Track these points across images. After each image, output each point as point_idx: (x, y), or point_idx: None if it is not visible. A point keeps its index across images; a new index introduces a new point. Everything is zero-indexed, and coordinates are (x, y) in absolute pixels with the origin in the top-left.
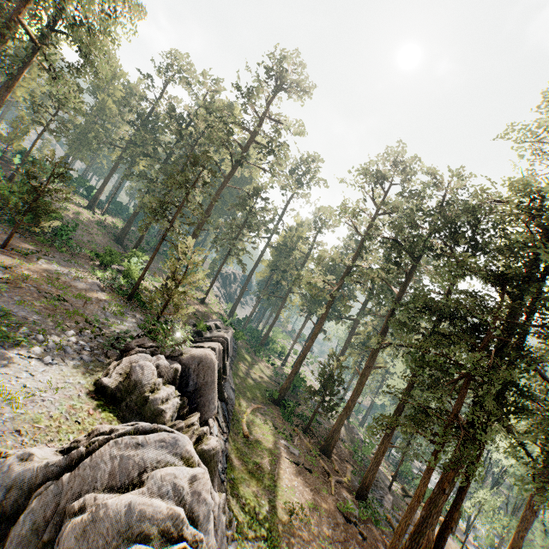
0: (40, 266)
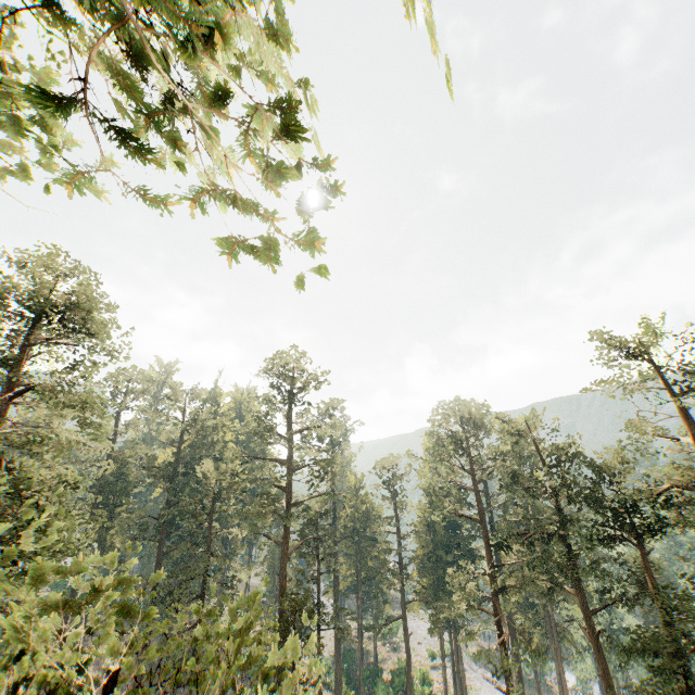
0: None
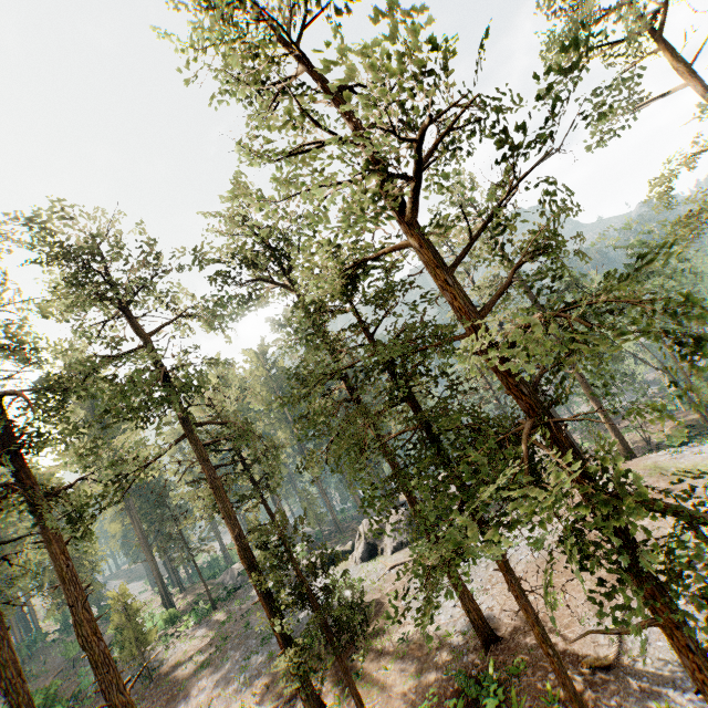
0: (176, 657)
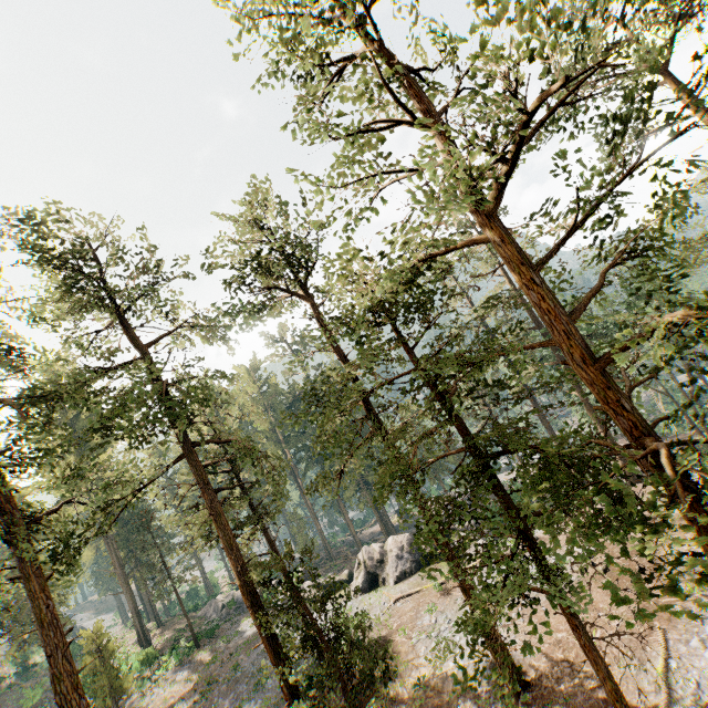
0: (155, 704)
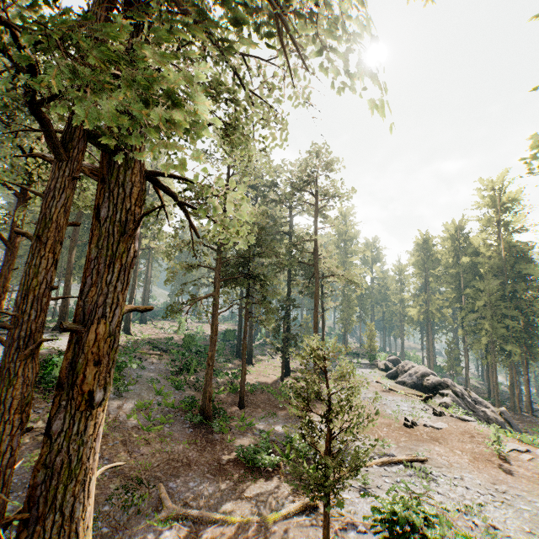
0: None
